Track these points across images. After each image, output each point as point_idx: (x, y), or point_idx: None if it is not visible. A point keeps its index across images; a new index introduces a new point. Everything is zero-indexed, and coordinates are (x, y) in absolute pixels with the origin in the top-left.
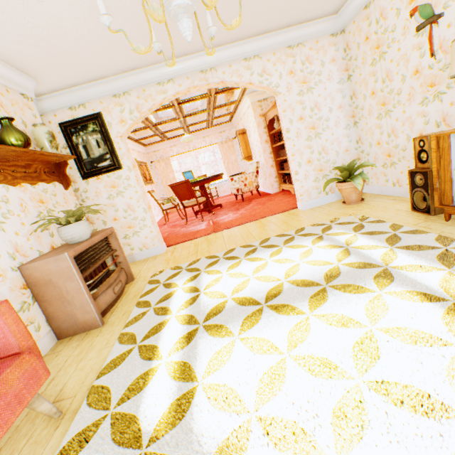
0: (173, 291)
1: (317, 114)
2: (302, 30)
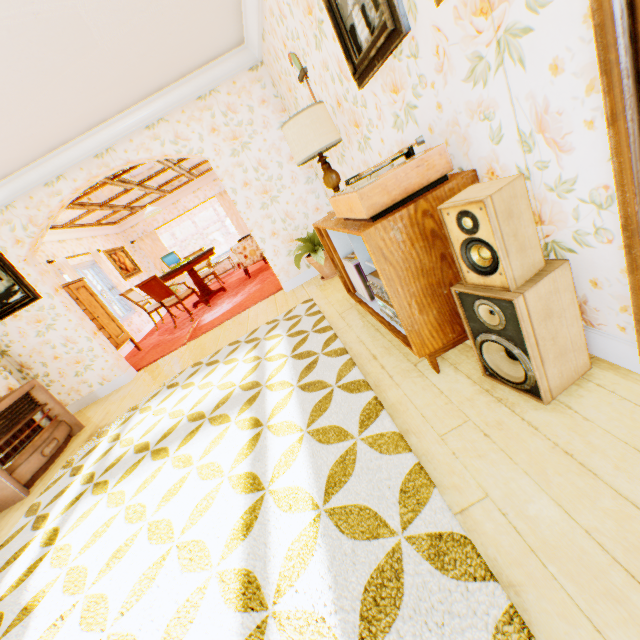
0: (102, 442)
1: (265, 173)
2: (207, 74)
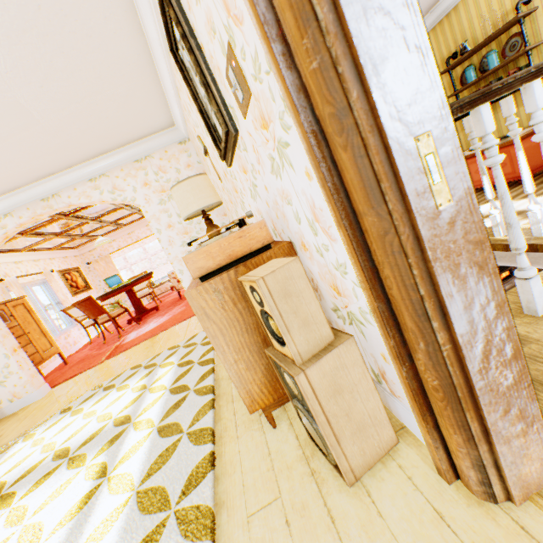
0: None
1: None
2: (144, 144)
